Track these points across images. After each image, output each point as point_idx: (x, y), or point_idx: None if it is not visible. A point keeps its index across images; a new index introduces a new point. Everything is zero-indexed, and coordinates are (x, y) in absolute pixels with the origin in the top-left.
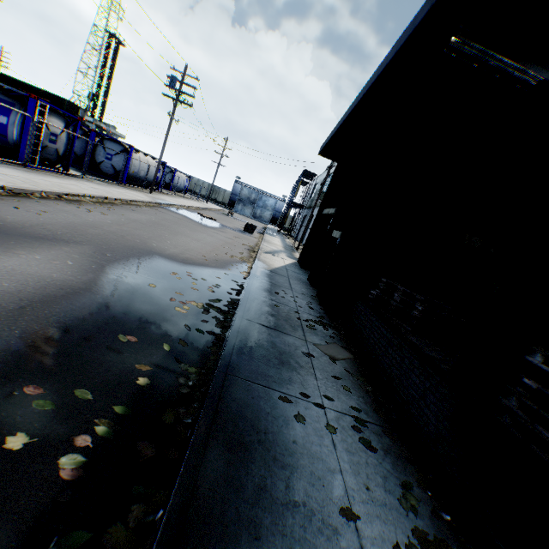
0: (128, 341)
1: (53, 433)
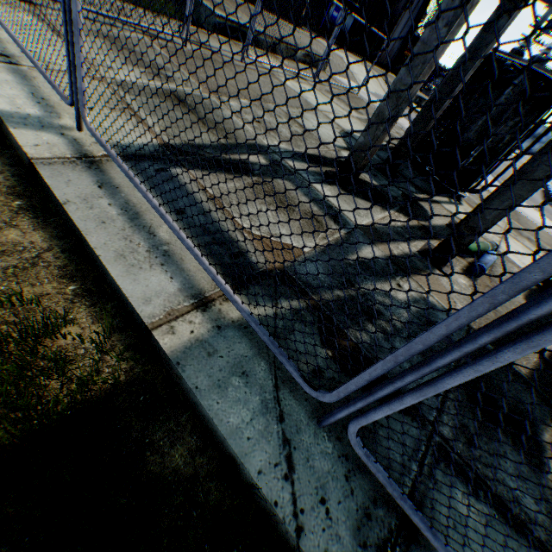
0: None
1: None
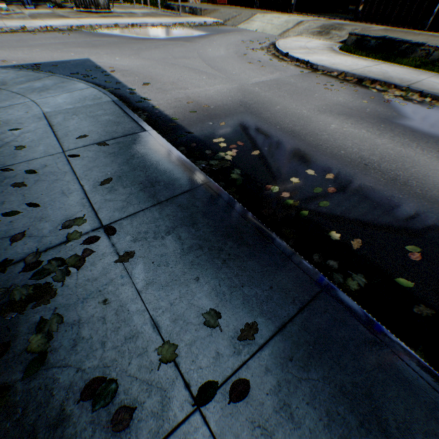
0: (406, 250)
1: (295, 189)
